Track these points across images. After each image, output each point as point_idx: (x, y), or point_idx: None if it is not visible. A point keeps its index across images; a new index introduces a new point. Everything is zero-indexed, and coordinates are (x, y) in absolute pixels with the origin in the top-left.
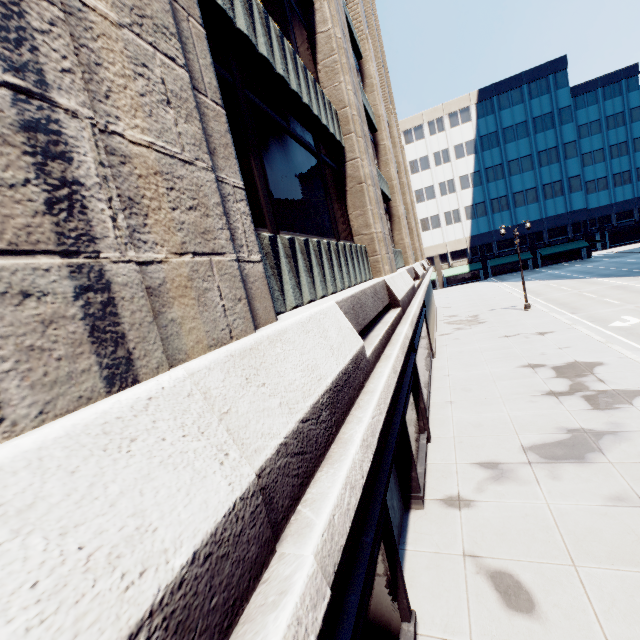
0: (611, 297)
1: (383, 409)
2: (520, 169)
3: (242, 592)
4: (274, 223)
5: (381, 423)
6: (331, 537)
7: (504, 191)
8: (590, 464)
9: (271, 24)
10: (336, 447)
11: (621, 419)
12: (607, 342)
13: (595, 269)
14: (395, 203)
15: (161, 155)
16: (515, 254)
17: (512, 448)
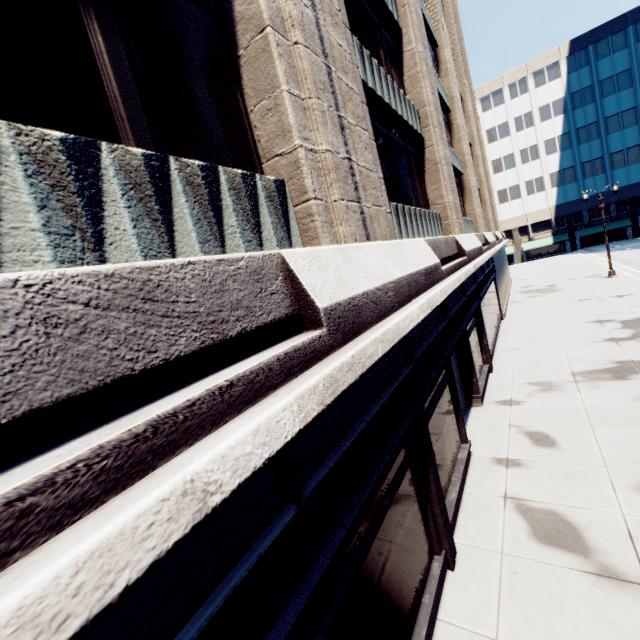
0: None
1: (450, 289)
2: (620, 125)
3: (405, 300)
4: None
5: (449, 293)
6: (430, 303)
7: (599, 152)
8: (629, 380)
9: (381, 71)
10: (428, 291)
11: None
12: None
13: None
14: (467, 177)
15: (366, 170)
16: (610, 222)
17: (563, 374)
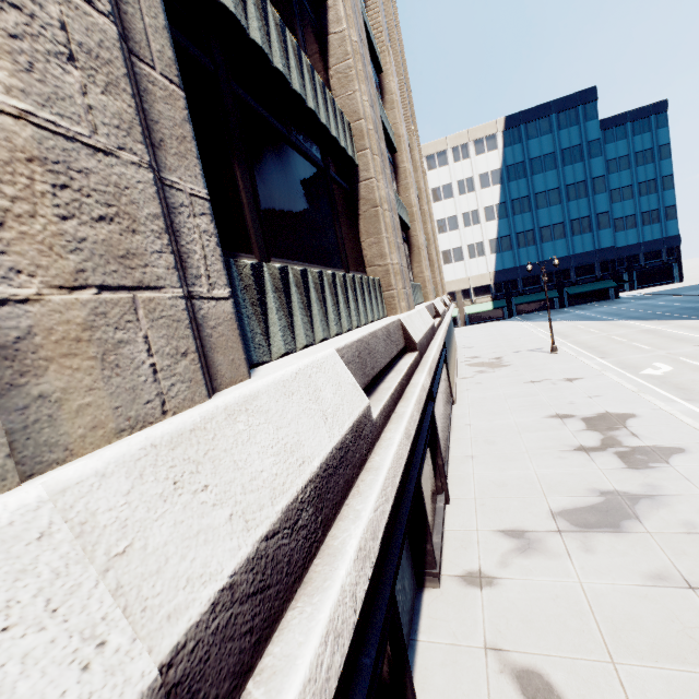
0: (641, 342)
1: (390, 493)
2: (547, 202)
3: None
4: (264, 248)
5: (387, 515)
6: None
7: (531, 225)
8: (626, 534)
9: (269, 9)
10: (320, 563)
11: (658, 480)
12: (639, 391)
13: (623, 311)
14: (415, 232)
15: (46, 133)
16: (541, 292)
17: (540, 513)
